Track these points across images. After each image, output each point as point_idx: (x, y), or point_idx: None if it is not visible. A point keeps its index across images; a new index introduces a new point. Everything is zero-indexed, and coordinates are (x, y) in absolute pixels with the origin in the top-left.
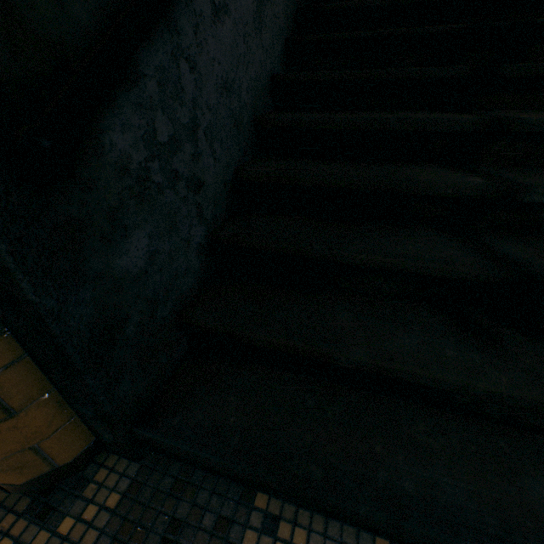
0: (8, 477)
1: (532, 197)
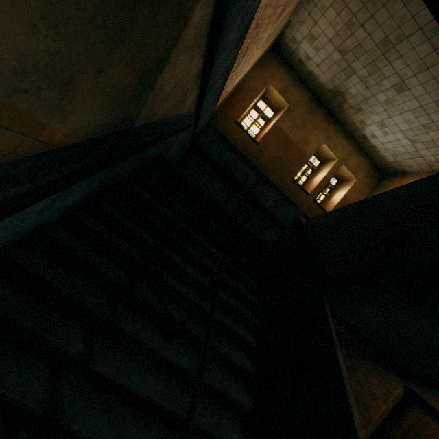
0: None
1: (93, 366)
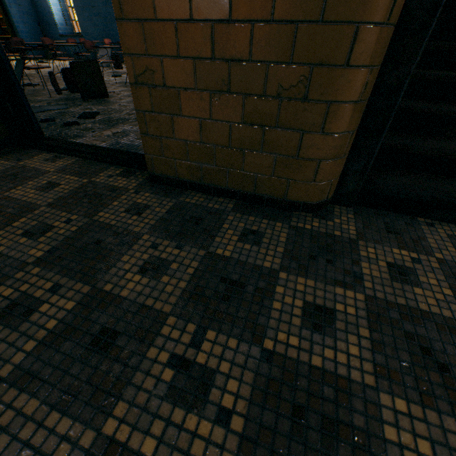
0: (315, 196)
1: None
